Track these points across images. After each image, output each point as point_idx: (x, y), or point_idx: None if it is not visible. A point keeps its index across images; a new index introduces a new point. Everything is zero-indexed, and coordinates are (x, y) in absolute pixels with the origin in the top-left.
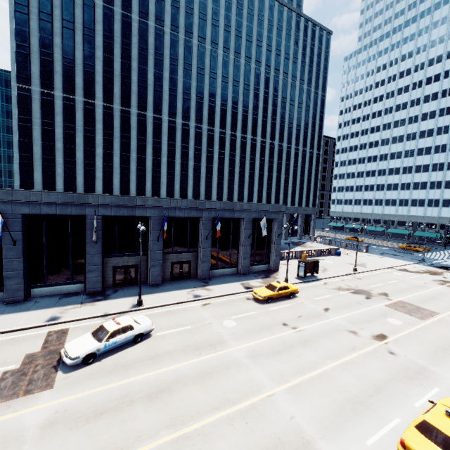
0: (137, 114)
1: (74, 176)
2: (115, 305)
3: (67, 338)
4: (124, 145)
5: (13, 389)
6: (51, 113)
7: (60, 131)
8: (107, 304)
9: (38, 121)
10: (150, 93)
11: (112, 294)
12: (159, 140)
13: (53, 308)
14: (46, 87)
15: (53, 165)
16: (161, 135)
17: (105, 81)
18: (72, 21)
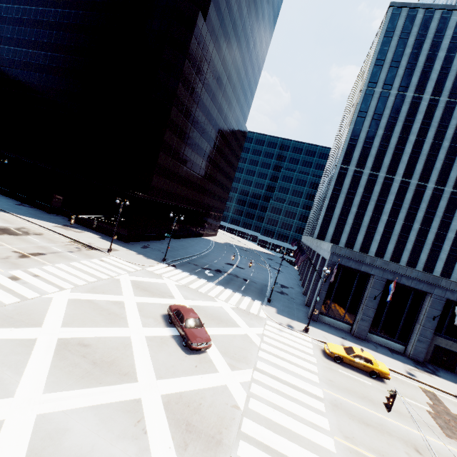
0: (433, 188)
1: (356, 235)
2: (456, 389)
3: (444, 404)
4: (410, 215)
5: (453, 434)
6: (356, 185)
7: (358, 199)
8: (446, 383)
9: (344, 191)
10: (454, 169)
11: (437, 372)
12: (450, 215)
13: (396, 360)
14: (359, 167)
15: (343, 224)
16: (455, 210)
17: (409, 160)
18: (396, 116)
